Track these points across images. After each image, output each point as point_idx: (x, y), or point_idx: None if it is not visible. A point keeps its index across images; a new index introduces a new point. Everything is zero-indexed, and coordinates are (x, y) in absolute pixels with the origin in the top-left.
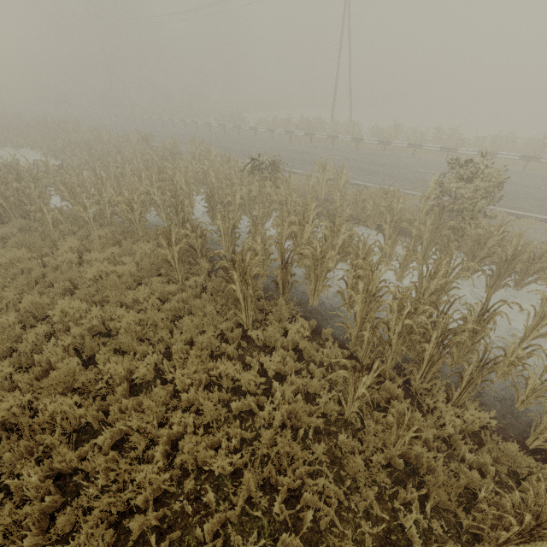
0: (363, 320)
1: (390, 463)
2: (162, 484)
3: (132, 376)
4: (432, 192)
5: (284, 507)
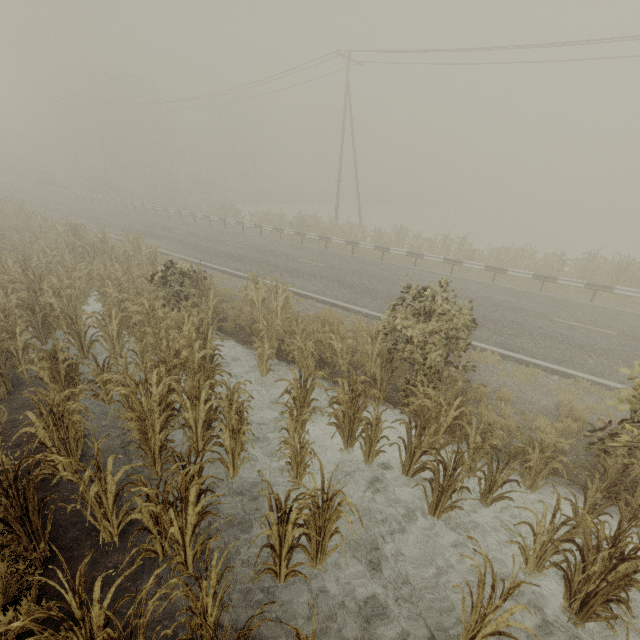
0: None
1: None
2: None
3: None
4: (382, 330)
5: None
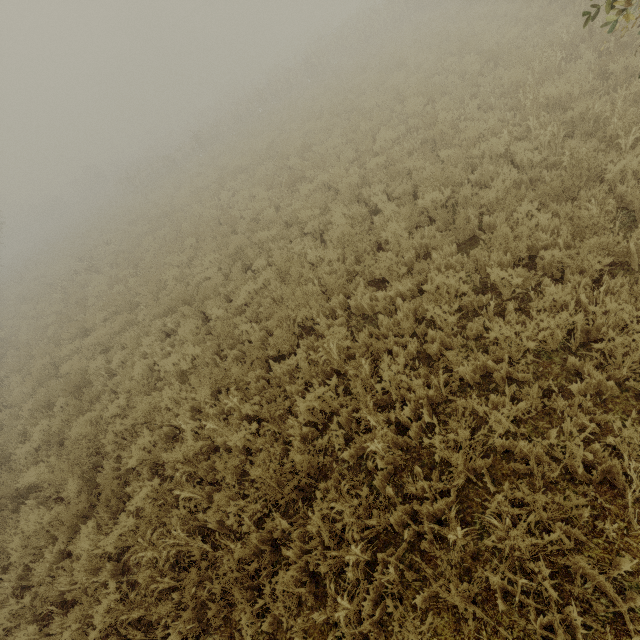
0: None
1: None
2: None
3: None
4: None
5: None
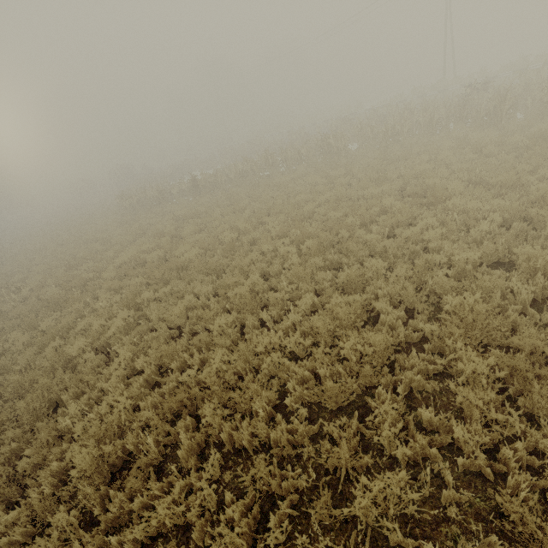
0: None
1: None
2: None
3: None
4: None
5: None
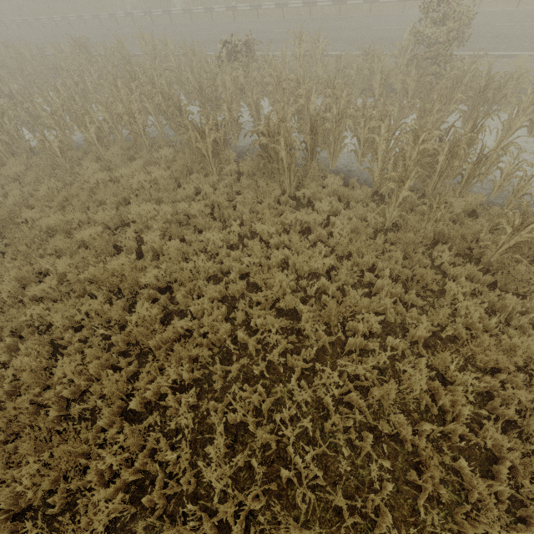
0: (384, 160)
1: (422, 242)
2: (287, 286)
3: (230, 237)
4: (409, 44)
5: (369, 274)
